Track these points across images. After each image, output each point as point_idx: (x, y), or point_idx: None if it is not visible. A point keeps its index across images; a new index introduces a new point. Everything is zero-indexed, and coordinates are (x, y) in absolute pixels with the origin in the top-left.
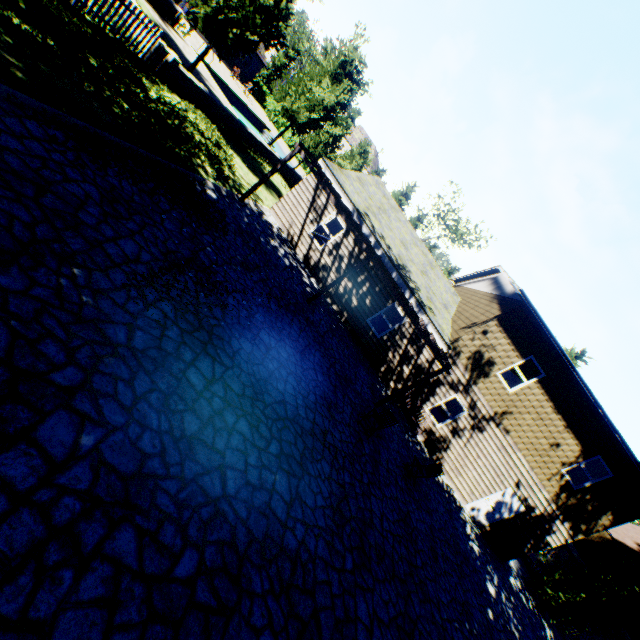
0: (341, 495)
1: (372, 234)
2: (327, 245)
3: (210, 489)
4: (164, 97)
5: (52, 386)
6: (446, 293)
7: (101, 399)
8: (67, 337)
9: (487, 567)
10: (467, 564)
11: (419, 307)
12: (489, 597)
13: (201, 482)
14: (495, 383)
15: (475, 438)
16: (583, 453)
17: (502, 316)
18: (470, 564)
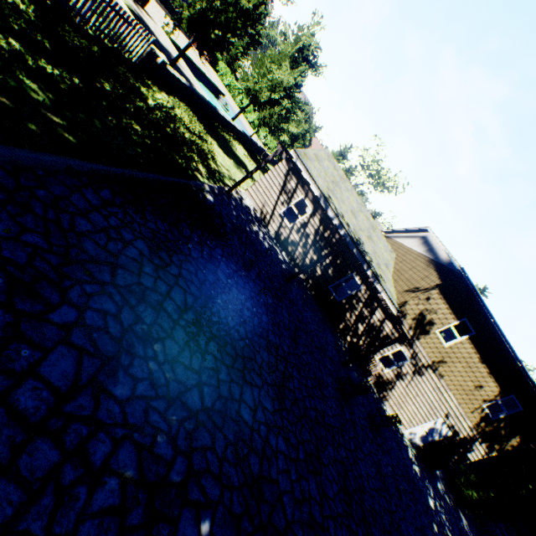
0: (344, 473)
1: (336, 216)
2: (296, 223)
3: (279, 524)
4: (157, 100)
5: (173, 487)
6: (385, 252)
7: (202, 479)
8: (168, 426)
9: (425, 483)
10: (416, 488)
11: (374, 278)
12: (431, 511)
13: (273, 521)
14: (434, 339)
15: (415, 381)
16: (501, 393)
17: (443, 286)
18: (417, 487)
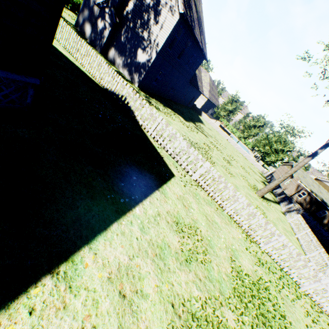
0: None
1: (315, 196)
2: (301, 198)
3: None
4: None
5: None
6: (326, 194)
7: None
8: None
9: None
10: None
11: None
12: None
13: None
14: None
15: None
16: None
17: None
18: None
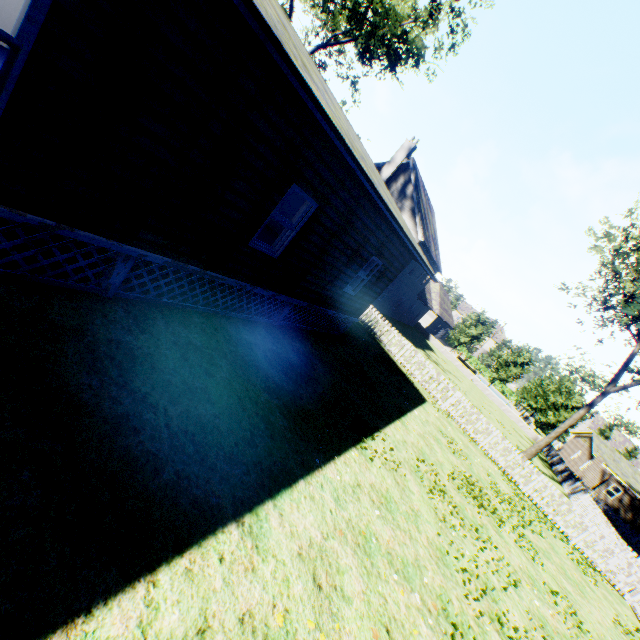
0: None
1: (638, 495)
2: (614, 497)
3: None
4: None
5: None
6: None
7: None
8: None
9: None
10: None
11: None
12: None
13: None
14: None
15: None
16: None
17: None
18: None
